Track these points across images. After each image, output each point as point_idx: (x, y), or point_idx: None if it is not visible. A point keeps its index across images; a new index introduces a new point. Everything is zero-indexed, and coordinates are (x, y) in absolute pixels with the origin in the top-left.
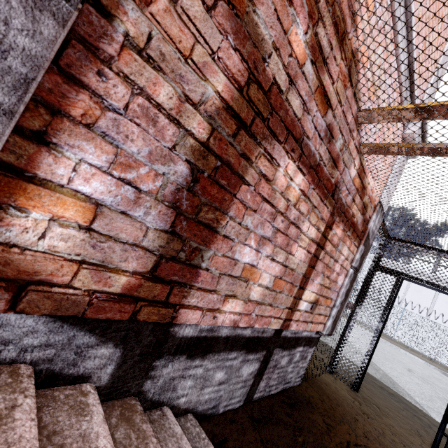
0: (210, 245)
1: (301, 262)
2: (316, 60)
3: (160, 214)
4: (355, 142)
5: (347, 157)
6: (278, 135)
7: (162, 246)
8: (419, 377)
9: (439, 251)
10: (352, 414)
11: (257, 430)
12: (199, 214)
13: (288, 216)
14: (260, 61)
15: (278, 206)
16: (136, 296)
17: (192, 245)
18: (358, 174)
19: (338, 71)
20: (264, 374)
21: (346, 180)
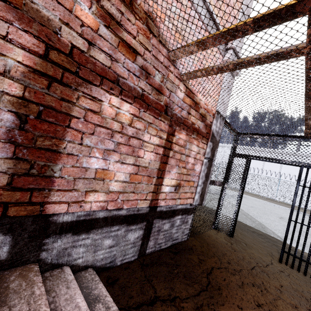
0: (57, 161)
1: (152, 161)
2: (110, 24)
3: (1, 148)
4: (174, 74)
5: (170, 85)
6: (93, 81)
7: (11, 168)
8: (287, 221)
9: (270, 136)
10: (222, 251)
11: (144, 270)
12: (38, 143)
13: (126, 133)
14: (53, 34)
15: (113, 127)
16: (2, 201)
17: (39, 163)
18: (187, 95)
19: (136, 28)
20: (150, 236)
21: (175, 101)
